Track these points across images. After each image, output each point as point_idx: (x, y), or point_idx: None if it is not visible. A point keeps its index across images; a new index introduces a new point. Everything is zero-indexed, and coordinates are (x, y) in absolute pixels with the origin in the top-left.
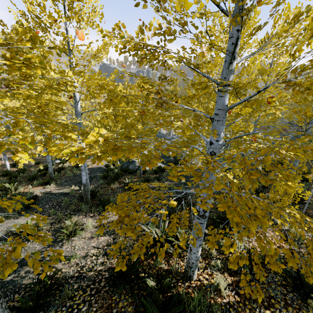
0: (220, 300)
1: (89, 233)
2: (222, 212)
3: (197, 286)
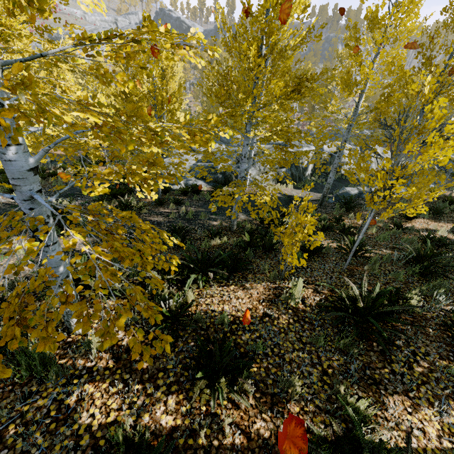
0: (84, 362)
1: (15, 260)
2: (203, 253)
3: (73, 342)
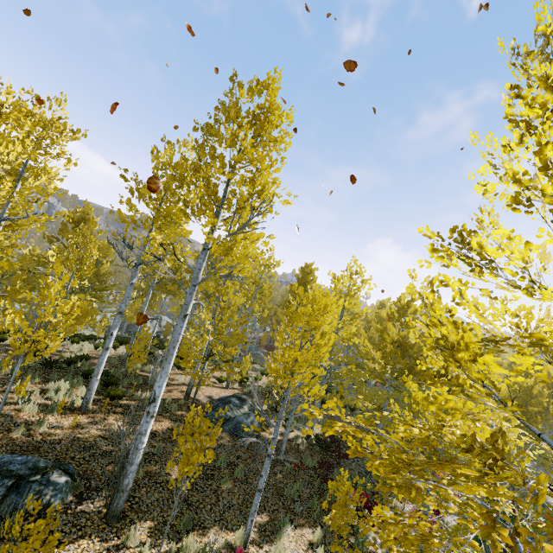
0: None
1: None
2: None
3: None
